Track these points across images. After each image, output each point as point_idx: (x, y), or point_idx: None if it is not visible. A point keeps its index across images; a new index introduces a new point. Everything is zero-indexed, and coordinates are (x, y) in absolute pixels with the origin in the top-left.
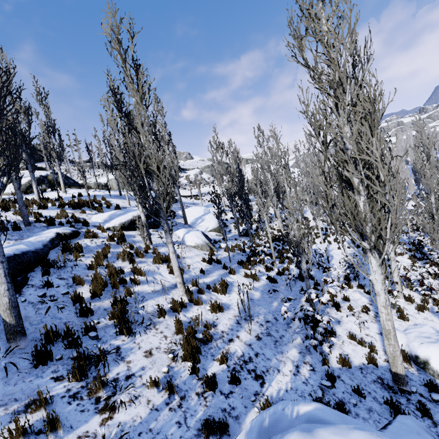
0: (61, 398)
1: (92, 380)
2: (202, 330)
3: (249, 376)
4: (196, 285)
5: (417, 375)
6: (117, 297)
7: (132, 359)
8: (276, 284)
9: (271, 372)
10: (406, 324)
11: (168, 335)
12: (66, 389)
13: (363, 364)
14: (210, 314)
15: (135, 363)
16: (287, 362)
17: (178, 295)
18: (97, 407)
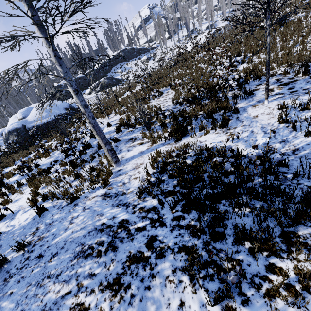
0: None
1: None
2: None
3: None
4: None
5: None
6: None
7: None
8: None
9: None
10: None
11: None
12: None
13: None
14: None
15: None
16: None
17: None
18: None
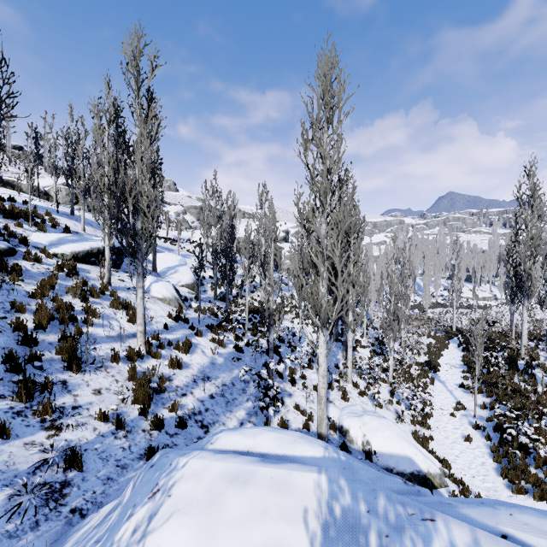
0: (4, 412)
1: (37, 404)
2: (156, 382)
3: (196, 424)
4: (157, 339)
5: (337, 440)
6: (65, 334)
7: (79, 393)
8: (242, 354)
9: (217, 424)
10: (345, 404)
11: (120, 380)
12: (9, 406)
13: (299, 428)
14: (168, 369)
15: (83, 398)
16: (233, 419)
17: (135, 345)
18: (43, 425)
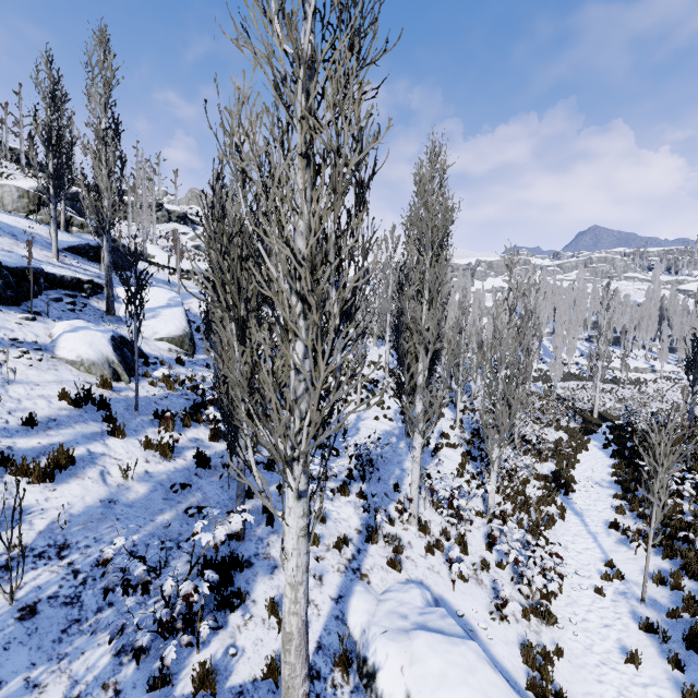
0: None
1: None
2: None
3: None
4: None
5: None
6: None
7: None
8: (208, 470)
9: None
10: (393, 579)
11: None
12: None
13: (253, 680)
14: None
15: None
16: (51, 688)
17: None
18: None
